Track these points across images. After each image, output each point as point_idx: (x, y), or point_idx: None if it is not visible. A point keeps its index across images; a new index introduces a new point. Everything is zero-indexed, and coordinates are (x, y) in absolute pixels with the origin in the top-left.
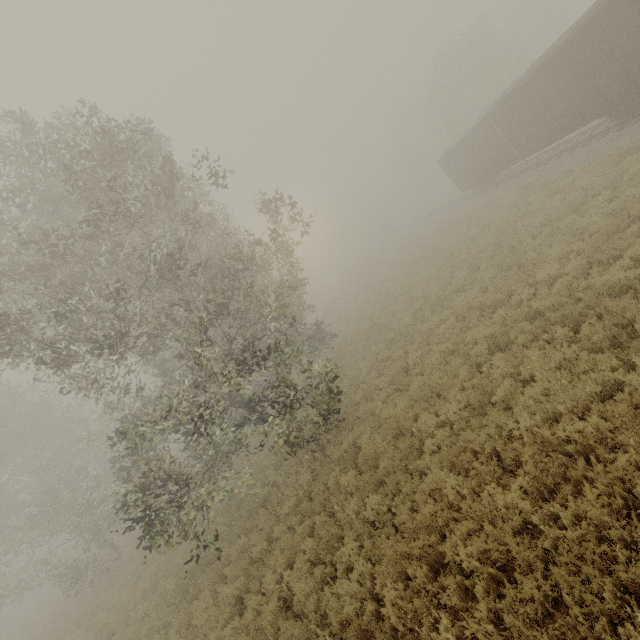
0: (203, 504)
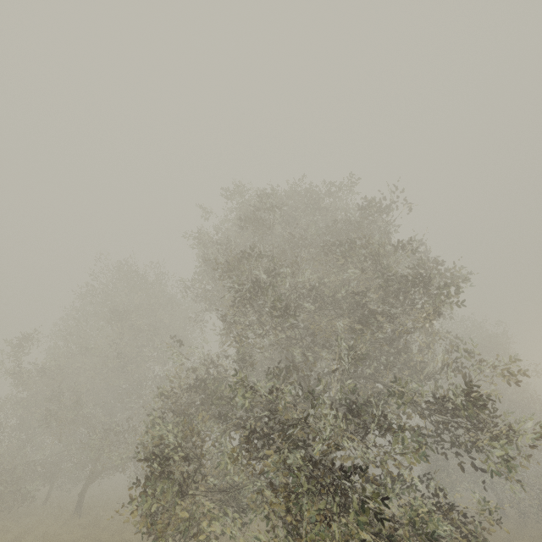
0: (452, 483)
